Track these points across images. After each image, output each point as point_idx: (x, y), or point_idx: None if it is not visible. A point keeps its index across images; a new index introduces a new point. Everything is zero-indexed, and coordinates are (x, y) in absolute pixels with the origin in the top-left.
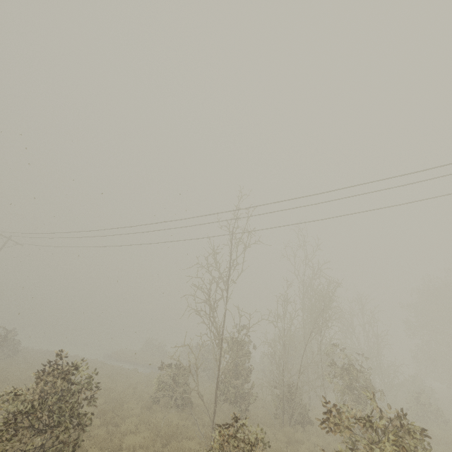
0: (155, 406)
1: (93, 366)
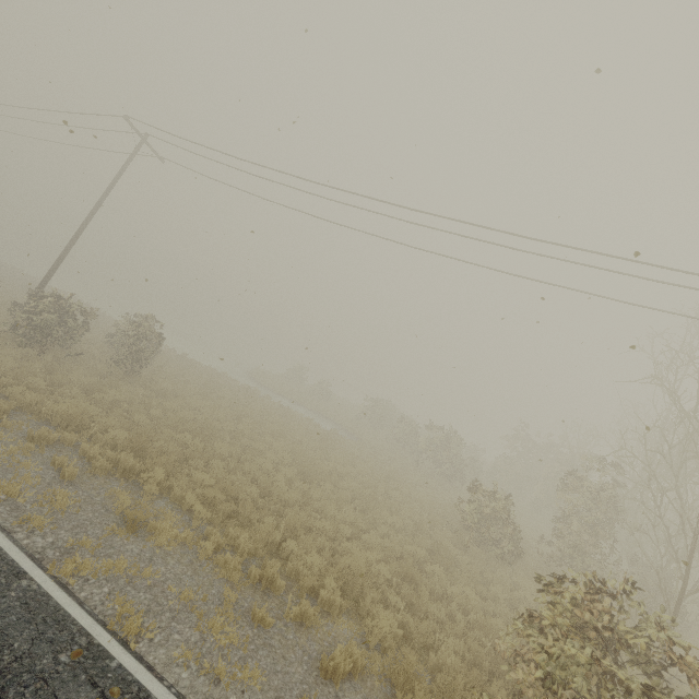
0: (477, 550)
1: (277, 411)
